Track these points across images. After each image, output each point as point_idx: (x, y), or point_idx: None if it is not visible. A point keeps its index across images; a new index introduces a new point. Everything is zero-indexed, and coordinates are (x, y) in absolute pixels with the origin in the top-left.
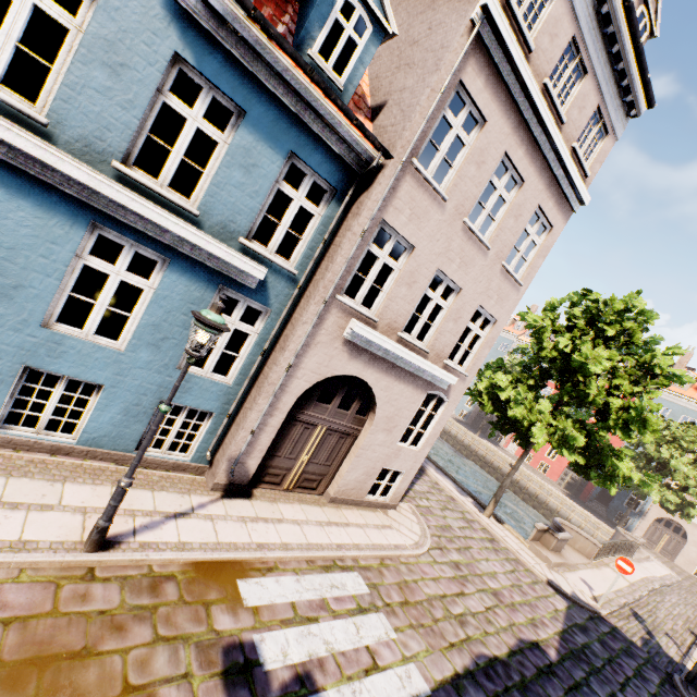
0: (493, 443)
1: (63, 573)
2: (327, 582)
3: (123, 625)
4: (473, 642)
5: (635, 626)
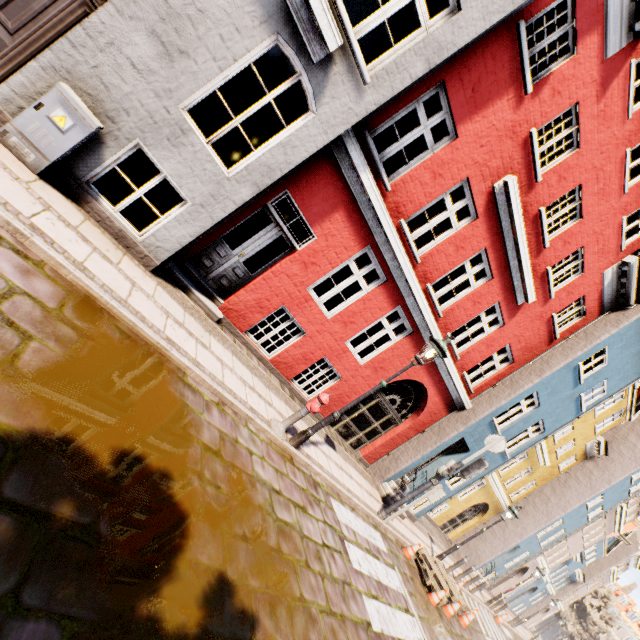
0: None
1: None
2: None
3: None
4: None
5: None
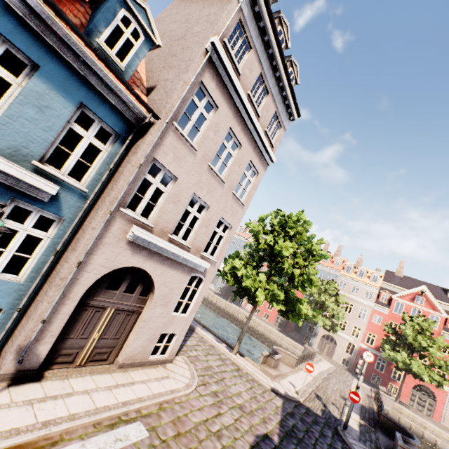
0: (238, 305)
1: None
2: (111, 438)
3: None
4: (226, 448)
5: (318, 403)
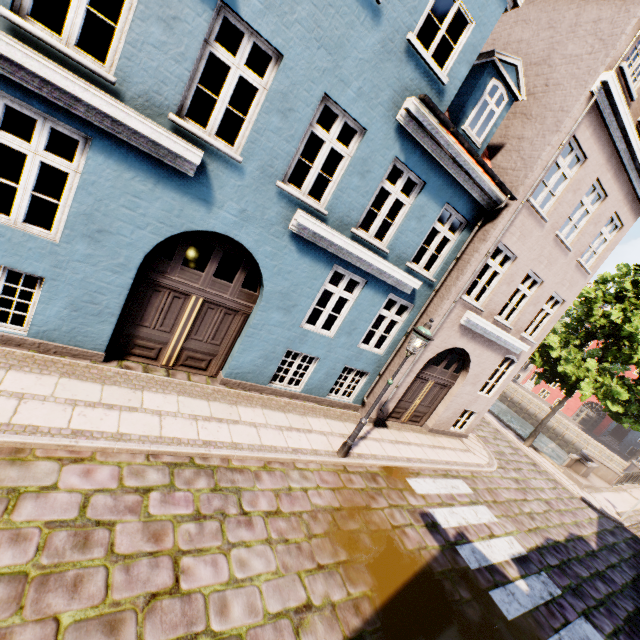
0: (512, 380)
1: (336, 467)
2: (448, 484)
3: (373, 497)
4: (541, 530)
5: None
